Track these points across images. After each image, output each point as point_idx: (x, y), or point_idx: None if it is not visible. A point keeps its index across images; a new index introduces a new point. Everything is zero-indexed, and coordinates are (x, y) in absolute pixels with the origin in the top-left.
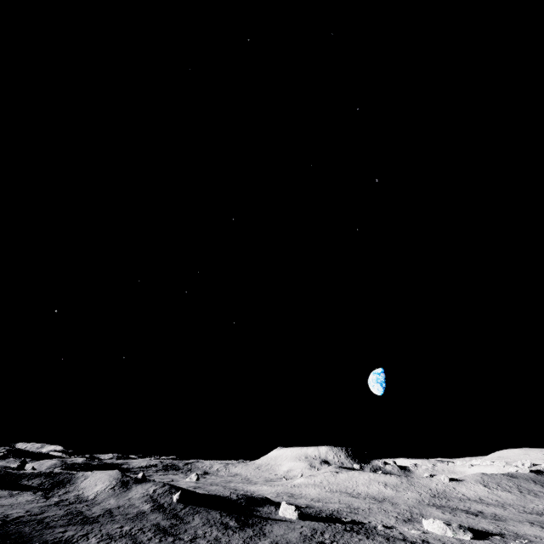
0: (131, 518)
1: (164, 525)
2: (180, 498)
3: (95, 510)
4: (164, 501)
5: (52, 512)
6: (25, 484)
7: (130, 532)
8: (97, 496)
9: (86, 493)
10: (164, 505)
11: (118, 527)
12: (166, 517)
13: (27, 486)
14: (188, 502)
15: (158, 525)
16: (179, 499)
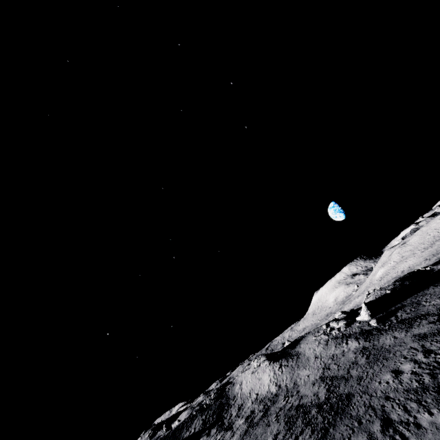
0: (373, 361)
1: (433, 329)
2: (371, 312)
3: (309, 391)
4: (356, 328)
5: (266, 438)
6: (188, 435)
7: (432, 364)
8: (279, 384)
9: (261, 392)
10: (365, 329)
11: (393, 376)
12: (400, 329)
13: (193, 436)
14: (382, 310)
15: (427, 335)
16: (371, 313)
